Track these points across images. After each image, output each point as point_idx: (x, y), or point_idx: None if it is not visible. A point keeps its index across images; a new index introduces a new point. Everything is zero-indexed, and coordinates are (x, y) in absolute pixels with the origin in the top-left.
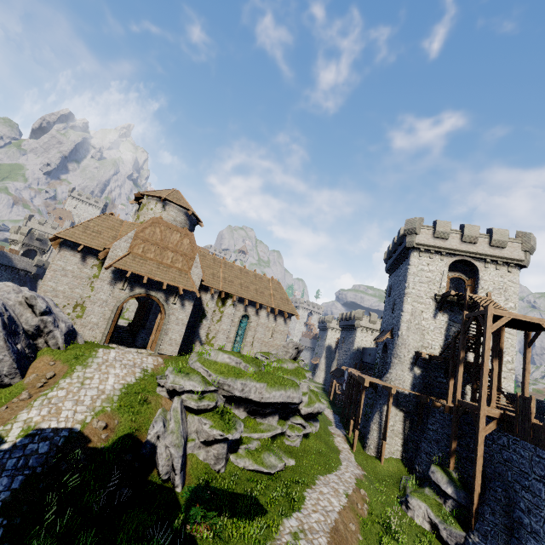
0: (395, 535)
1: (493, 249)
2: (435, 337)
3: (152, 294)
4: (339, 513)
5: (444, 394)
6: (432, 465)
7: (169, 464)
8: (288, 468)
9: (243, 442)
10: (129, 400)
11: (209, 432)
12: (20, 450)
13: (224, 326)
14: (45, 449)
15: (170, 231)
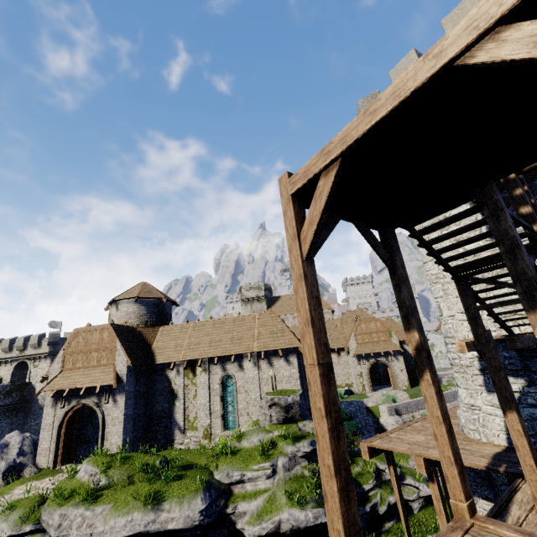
0: None
1: None
2: None
3: (83, 402)
4: None
5: None
6: None
7: None
8: None
9: None
10: None
11: None
12: None
13: (202, 400)
14: None
15: (91, 333)
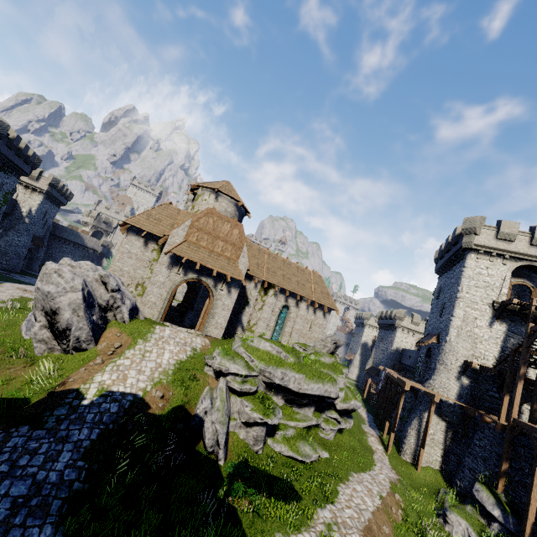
0: None
1: None
2: (489, 347)
3: (203, 279)
4: (372, 514)
5: (495, 410)
6: (476, 483)
7: (214, 438)
8: (321, 460)
9: (280, 428)
10: (181, 375)
11: (249, 414)
12: (96, 407)
13: (265, 315)
14: (115, 409)
15: (222, 221)
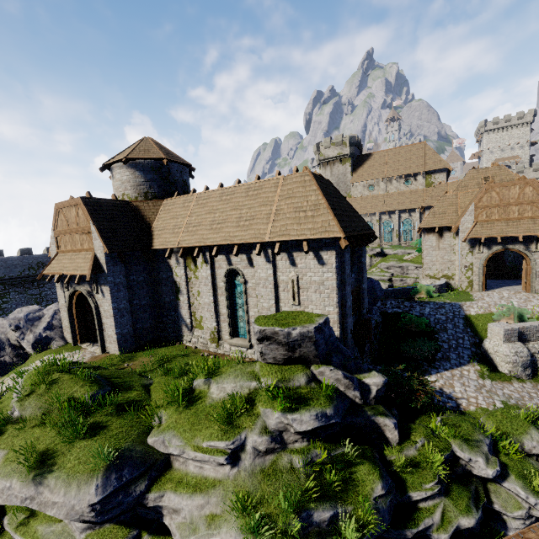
0: None
1: None
2: None
3: (78, 289)
4: None
5: None
6: None
7: None
8: None
9: None
10: None
11: None
12: None
13: (205, 299)
14: None
15: (69, 209)
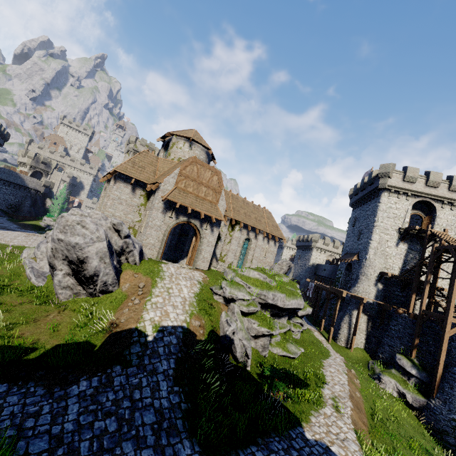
0: (380, 400)
1: (451, 193)
2: (396, 261)
3: (192, 221)
4: (349, 386)
5: (399, 304)
6: (397, 354)
7: (242, 351)
8: (300, 354)
9: (274, 336)
10: (203, 305)
11: (258, 329)
12: (160, 341)
13: (233, 247)
14: (175, 341)
15: (204, 169)
